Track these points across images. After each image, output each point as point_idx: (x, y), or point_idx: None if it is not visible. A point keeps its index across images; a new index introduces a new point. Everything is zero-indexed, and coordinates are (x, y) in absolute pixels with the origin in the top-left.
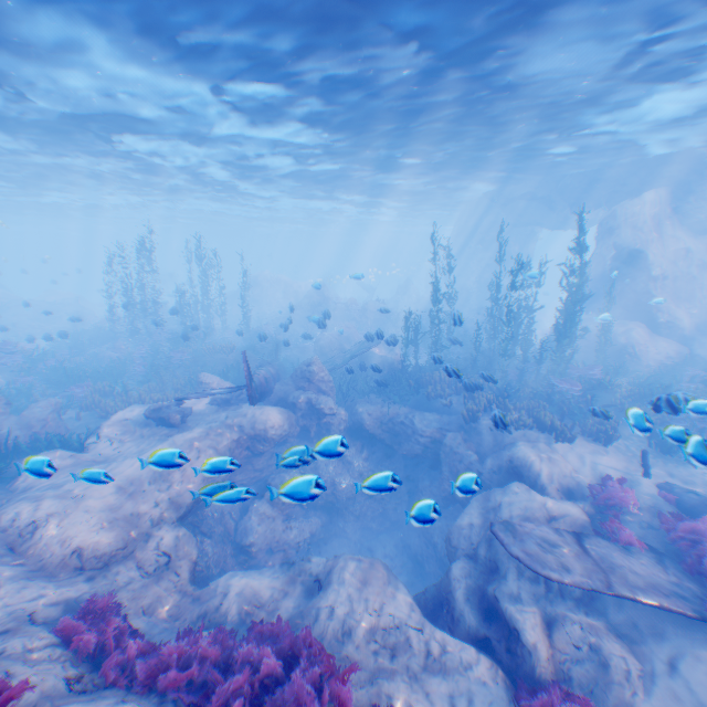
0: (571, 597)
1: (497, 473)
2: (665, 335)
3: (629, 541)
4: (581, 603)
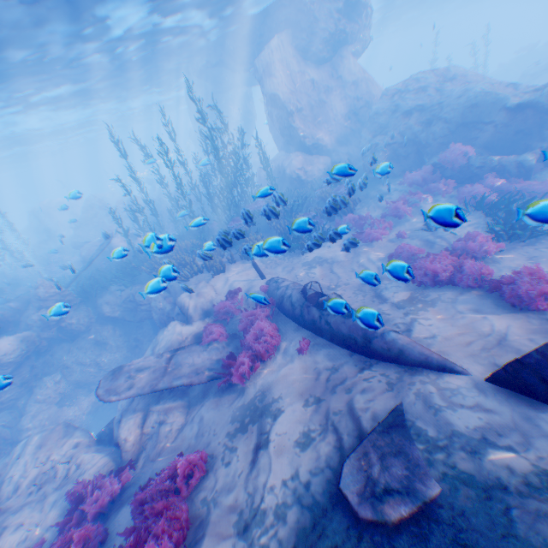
0: (178, 390)
1: (180, 314)
2: (318, 154)
3: (213, 338)
4: (180, 392)
